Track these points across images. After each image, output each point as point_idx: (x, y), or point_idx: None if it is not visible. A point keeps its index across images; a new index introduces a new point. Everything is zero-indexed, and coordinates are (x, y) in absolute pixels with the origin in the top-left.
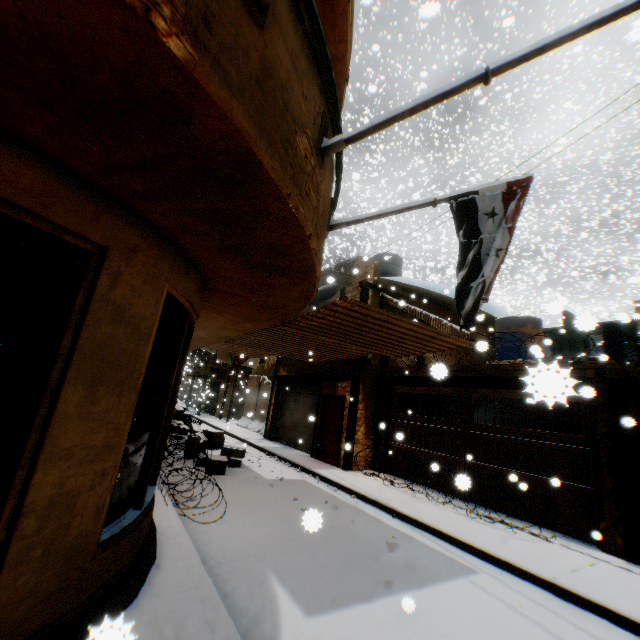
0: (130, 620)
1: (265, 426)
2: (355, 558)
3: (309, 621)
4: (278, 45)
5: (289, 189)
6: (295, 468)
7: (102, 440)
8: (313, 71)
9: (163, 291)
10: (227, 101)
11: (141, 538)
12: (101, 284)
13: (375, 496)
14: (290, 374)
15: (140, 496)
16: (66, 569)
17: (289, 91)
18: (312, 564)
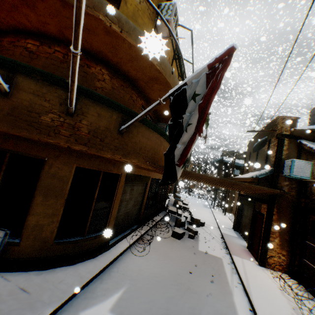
0: (61, 269)
1: (233, 222)
2: (173, 309)
3: (106, 312)
4: (23, 95)
5: (37, 137)
6: (226, 250)
7: (51, 212)
8: (56, 86)
9: (73, 167)
10: None
11: (85, 247)
12: (46, 168)
13: (249, 289)
14: (244, 194)
15: (84, 233)
16: (42, 245)
17: (33, 105)
18: (147, 295)
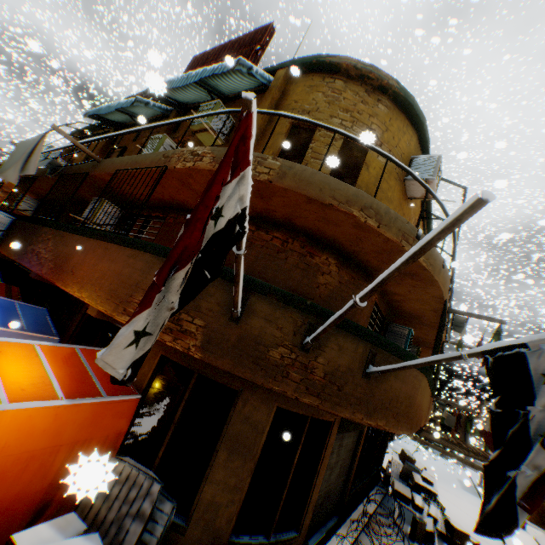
0: None
1: None
2: None
3: None
4: (252, 321)
5: (260, 382)
6: None
7: (233, 481)
8: (292, 308)
9: (273, 407)
10: (215, 363)
11: None
12: (238, 405)
13: None
14: None
15: (269, 529)
16: (212, 540)
17: (262, 334)
18: None
